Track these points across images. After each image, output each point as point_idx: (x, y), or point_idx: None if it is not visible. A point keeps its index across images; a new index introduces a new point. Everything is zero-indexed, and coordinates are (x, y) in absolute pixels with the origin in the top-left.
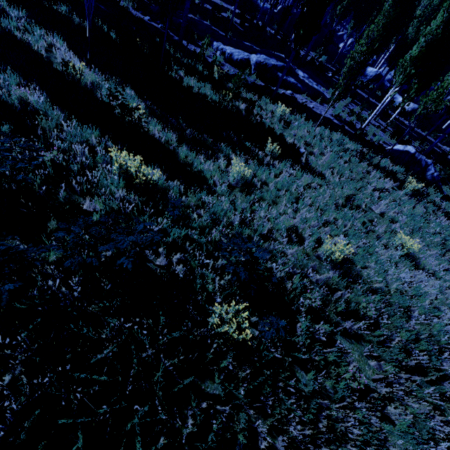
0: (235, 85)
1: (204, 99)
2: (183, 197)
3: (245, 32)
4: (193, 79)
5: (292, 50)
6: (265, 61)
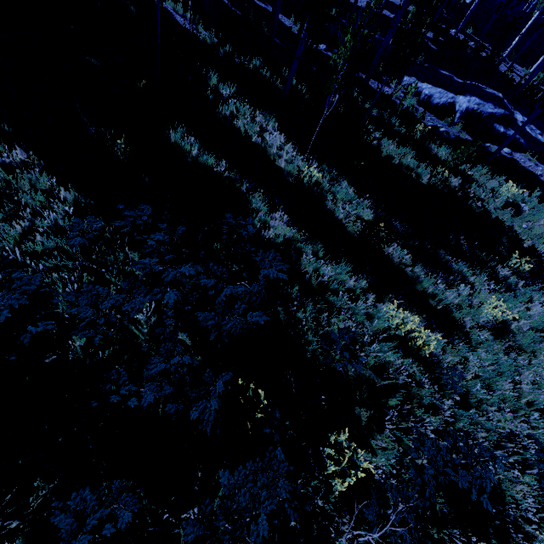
0: (454, 160)
1: (412, 177)
2: (448, 357)
3: (439, 52)
4: (393, 145)
5: (503, 75)
6: (479, 108)
